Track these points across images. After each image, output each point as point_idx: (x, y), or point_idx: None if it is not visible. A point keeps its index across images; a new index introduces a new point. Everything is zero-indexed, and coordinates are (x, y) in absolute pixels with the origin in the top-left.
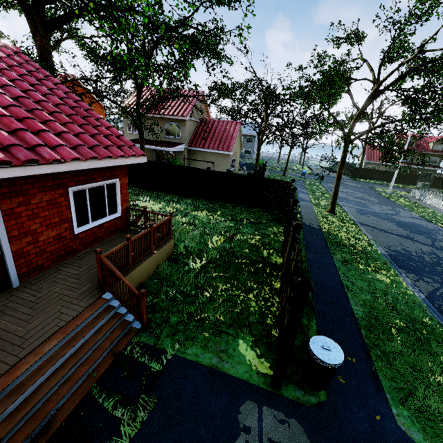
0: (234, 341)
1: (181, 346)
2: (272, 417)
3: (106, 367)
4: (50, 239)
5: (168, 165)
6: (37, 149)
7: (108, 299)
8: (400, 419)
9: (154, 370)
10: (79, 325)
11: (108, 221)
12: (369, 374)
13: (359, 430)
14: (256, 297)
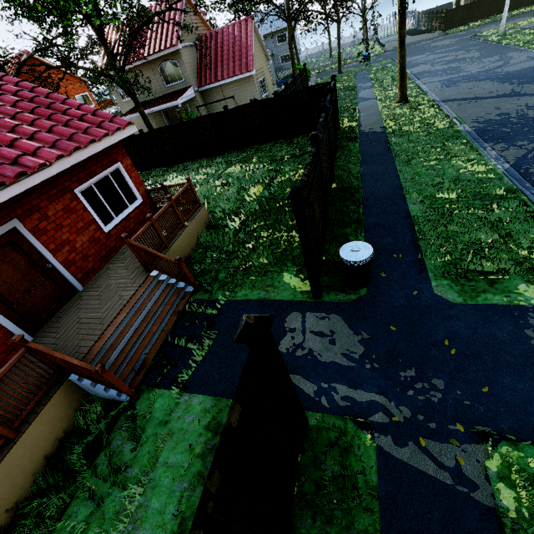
0: (279, 275)
1: (232, 293)
2: (314, 318)
3: (173, 322)
4: (86, 243)
5: (179, 125)
6: (19, 161)
7: (155, 275)
8: (438, 288)
9: (211, 314)
10: (139, 300)
11: (133, 211)
12: (415, 263)
13: (394, 306)
14: None
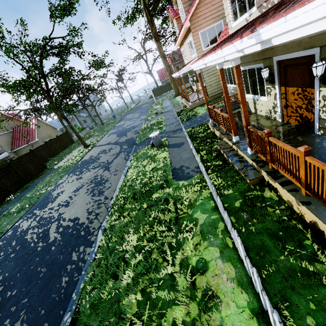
0: None
1: None
2: None
3: None
4: None
5: None
6: None
7: None
8: None
9: None
10: None
11: None
12: None
13: None
14: None
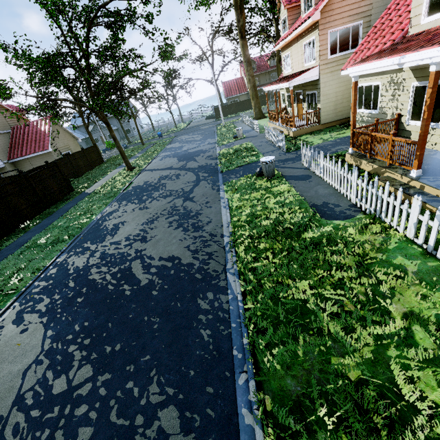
0: None
1: None
2: None
3: None
4: None
5: None
6: None
7: None
8: None
9: None
10: None
11: None
12: None
13: None
14: None
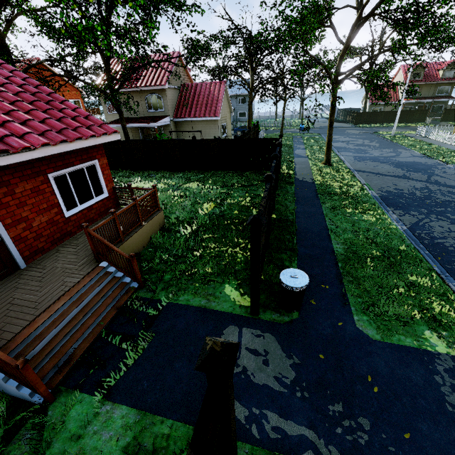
0: (221, 286)
1: (174, 295)
2: (250, 334)
3: (111, 317)
4: (44, 224)
5: (153, 141)
6: (5, 140)
7: (104, 266)
8: (359, 322)
9: (151, 315)
10: (82, 289)
11: (96, 203)
12: (339, 295)
13: (323, 334)
14: (243, 250)
